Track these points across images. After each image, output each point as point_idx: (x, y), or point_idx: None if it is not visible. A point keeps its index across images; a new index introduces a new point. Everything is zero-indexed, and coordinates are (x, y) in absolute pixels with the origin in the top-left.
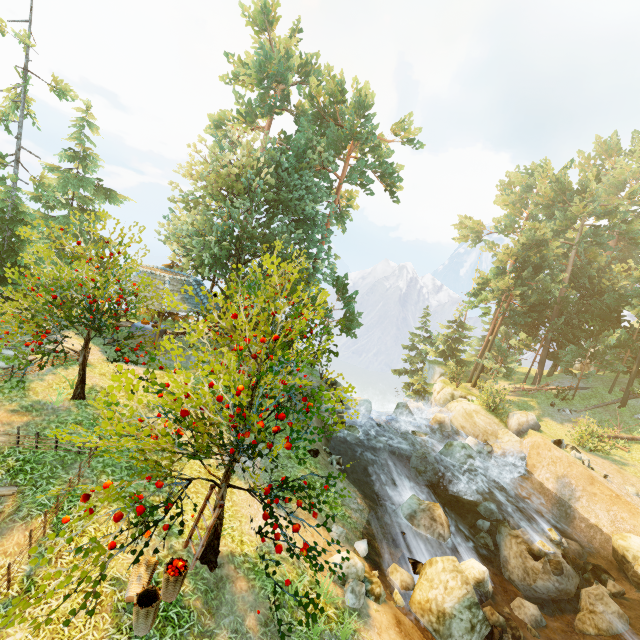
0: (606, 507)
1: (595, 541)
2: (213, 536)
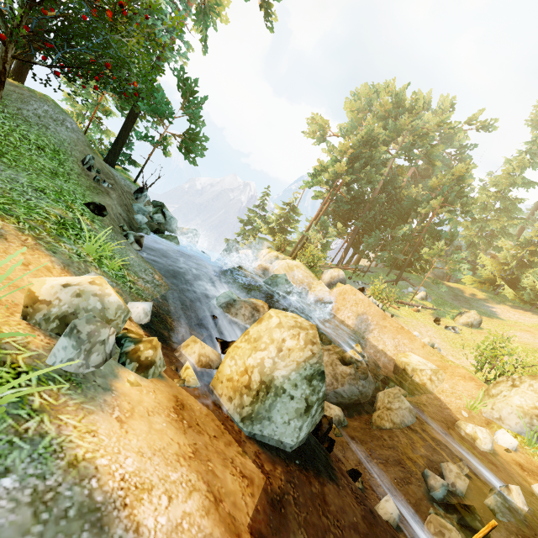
0: (393, 336)
1: (379, 363)
2: None
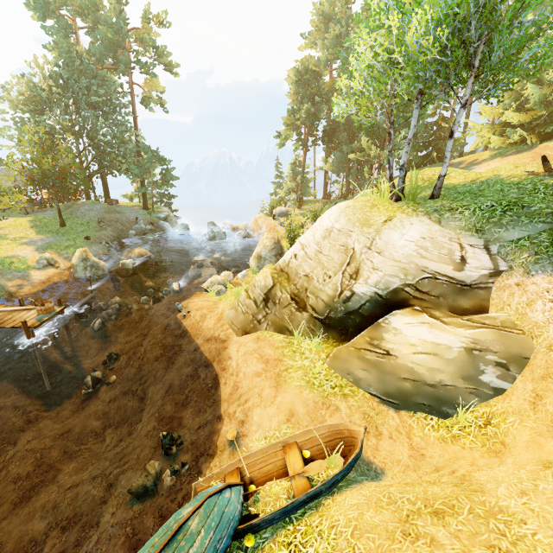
0: None
1: None
2: None
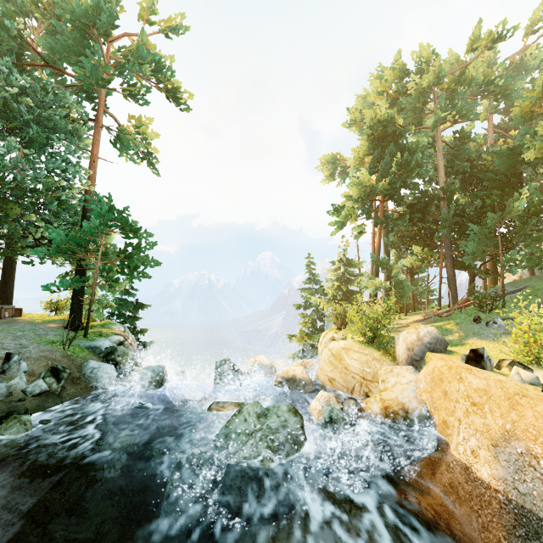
0: None
1: None
2: None
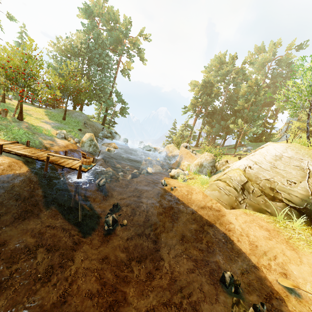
0: (187, 159)
1: None
2: (20, 113)
